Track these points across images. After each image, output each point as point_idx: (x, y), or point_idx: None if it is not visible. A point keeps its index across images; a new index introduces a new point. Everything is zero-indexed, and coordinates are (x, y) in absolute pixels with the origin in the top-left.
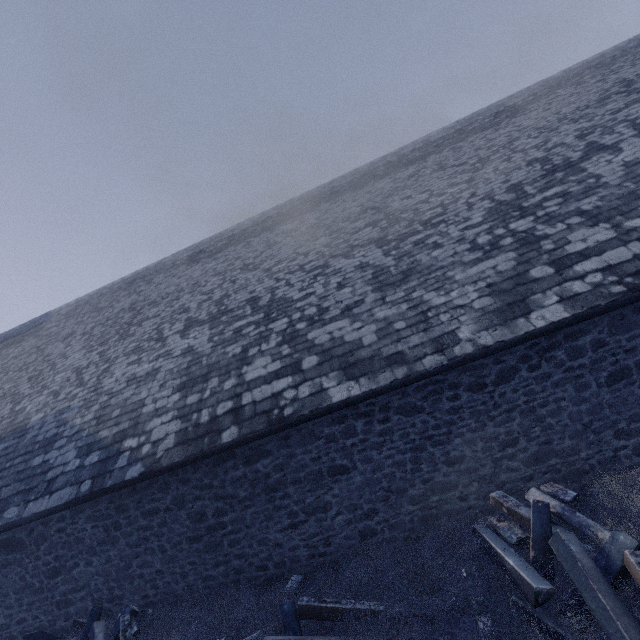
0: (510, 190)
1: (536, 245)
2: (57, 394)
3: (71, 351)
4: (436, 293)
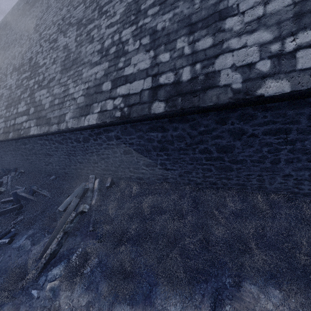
0: None
1: (118, 60)
2: None
3: None
4: (73, 84)
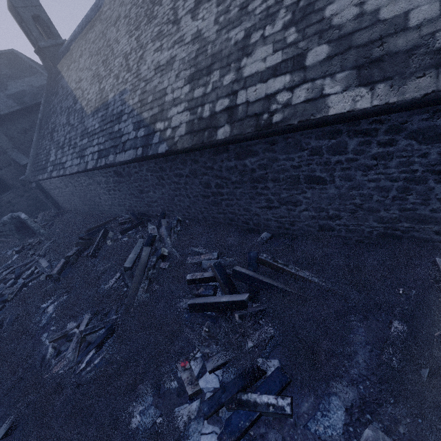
0: None
1: None
2: (117, 78)
3: (120, 36)
4: None
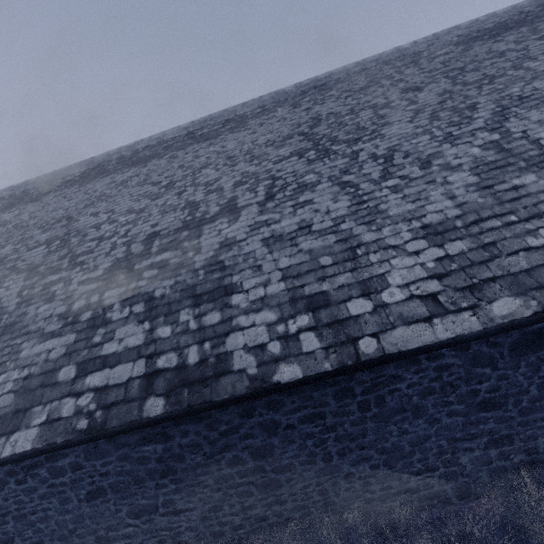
0: (146, 240)
1: (93, 332)
2: None
3: None
4: None
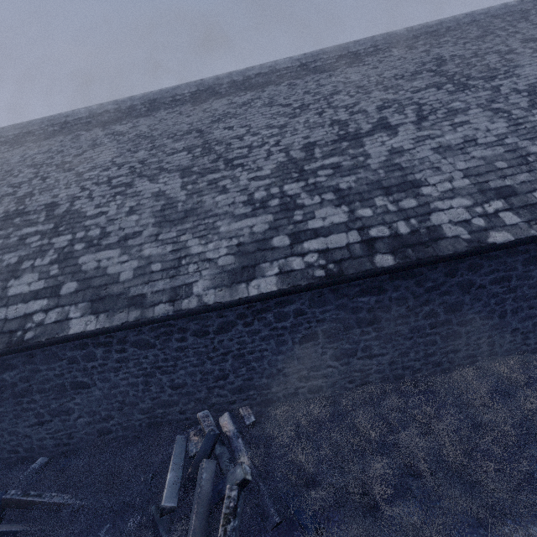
0: (304, 148)
1: (291, 213)
2: None
3: None
4: (199, 241)
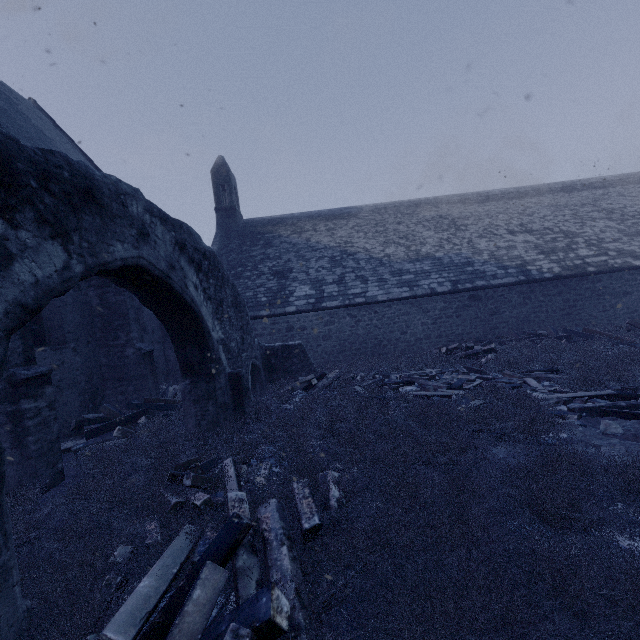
0: None
1: None
2: (441, 247)
3: (418, 230)
4: None
